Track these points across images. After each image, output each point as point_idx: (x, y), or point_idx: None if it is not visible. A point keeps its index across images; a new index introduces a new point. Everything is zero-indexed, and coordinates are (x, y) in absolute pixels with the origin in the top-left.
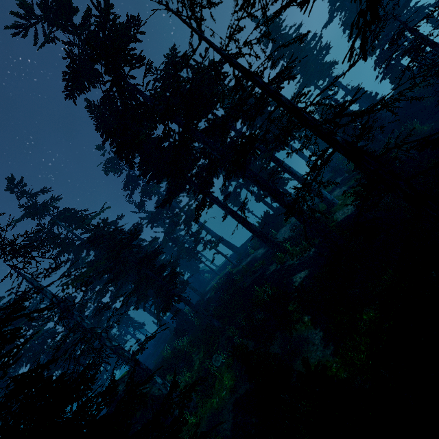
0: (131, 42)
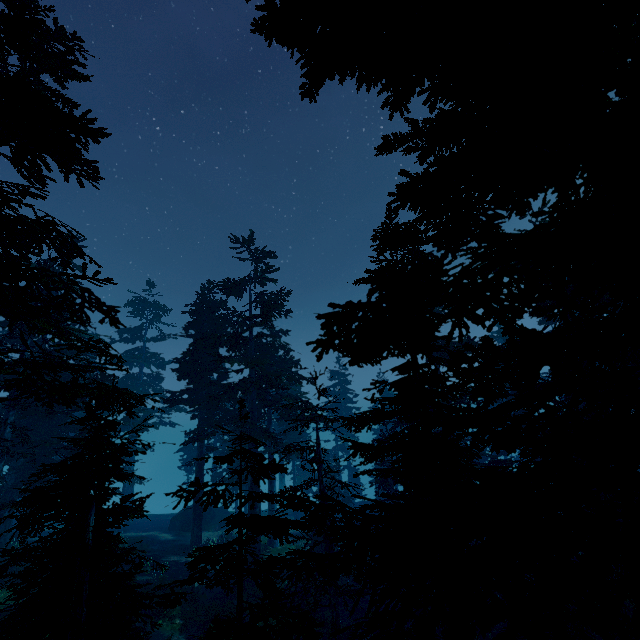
0: (277, 313)
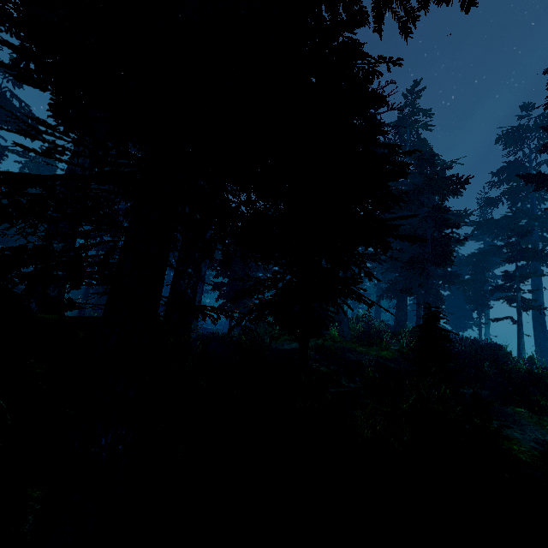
0: None
